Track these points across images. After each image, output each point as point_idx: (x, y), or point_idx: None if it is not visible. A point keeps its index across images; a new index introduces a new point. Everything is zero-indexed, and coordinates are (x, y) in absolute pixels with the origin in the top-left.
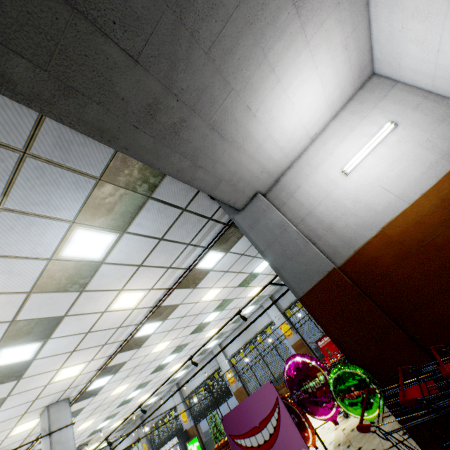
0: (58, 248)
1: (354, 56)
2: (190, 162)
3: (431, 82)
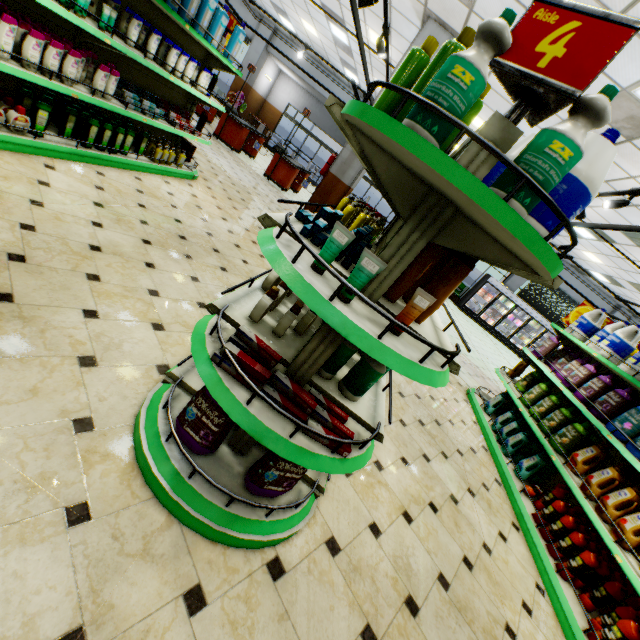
0: (295, 29)
1: (289, 76)
2: (293, 72)
3: (276, 87)
